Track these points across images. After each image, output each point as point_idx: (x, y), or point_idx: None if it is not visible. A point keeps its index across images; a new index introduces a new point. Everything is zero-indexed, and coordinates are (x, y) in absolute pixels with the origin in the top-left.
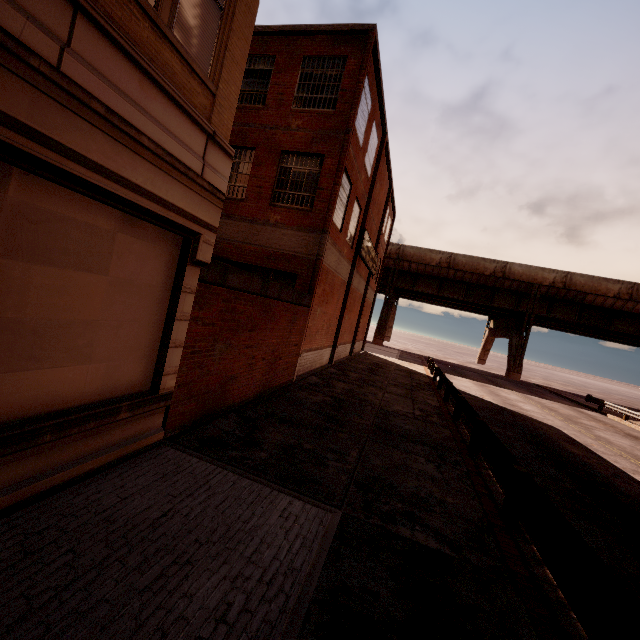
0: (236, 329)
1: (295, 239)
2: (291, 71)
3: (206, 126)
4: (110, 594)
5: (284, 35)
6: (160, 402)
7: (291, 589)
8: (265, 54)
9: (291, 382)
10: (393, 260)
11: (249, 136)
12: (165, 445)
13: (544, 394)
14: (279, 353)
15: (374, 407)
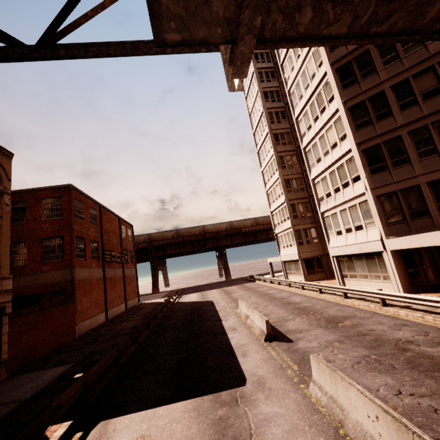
0: (31, 328)
1: (59, 274)
2: (37, 205)
3: (0, 277)
4: (1, 396)
5: (29, 191)
6: (3, 364)
7: (51, 378)
8: (21, 200)
9: (75, 339)
10: (148, 243)
11: (22, 236)
12: (8, 378)
13: (236, 283)
14: (60, 328)
15: (116, 331)
